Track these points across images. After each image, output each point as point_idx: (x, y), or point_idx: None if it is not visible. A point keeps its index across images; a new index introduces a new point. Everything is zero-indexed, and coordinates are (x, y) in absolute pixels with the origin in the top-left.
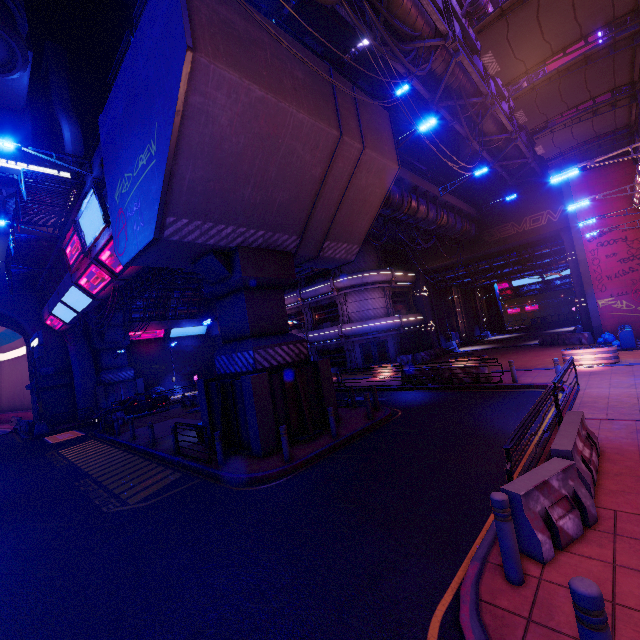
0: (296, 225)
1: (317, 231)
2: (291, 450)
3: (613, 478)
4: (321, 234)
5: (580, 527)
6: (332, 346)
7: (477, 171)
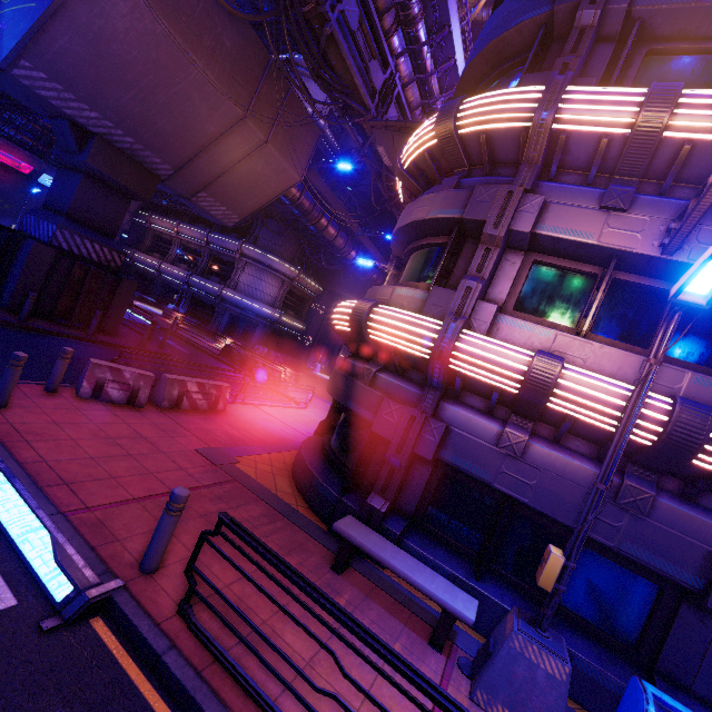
0: (173, 158)
1: (196, 177)
2: (38, 320)
3: (197, 413)
4: (200, 183)
5: (124, 401)
6: (208, 301)
7: (389, 235)
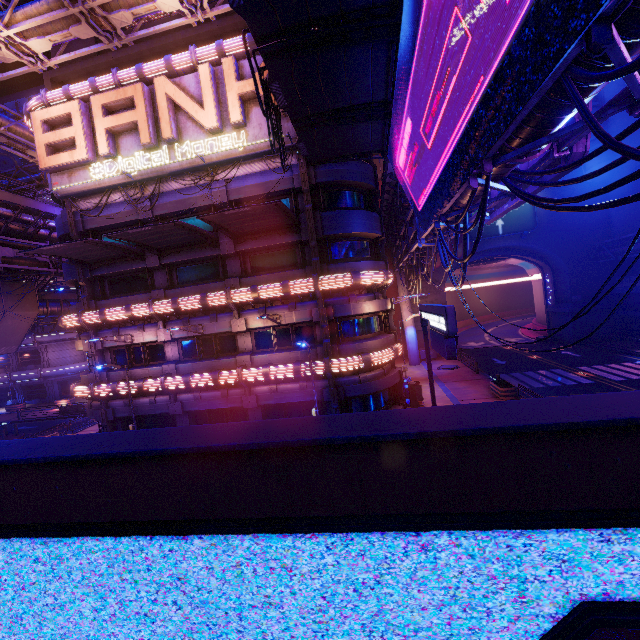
0: None
1: None
2: None
3: None
4: None
5: None
6: (35, 383)
7: None
